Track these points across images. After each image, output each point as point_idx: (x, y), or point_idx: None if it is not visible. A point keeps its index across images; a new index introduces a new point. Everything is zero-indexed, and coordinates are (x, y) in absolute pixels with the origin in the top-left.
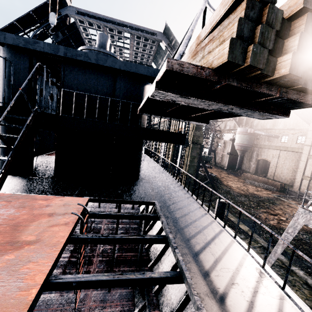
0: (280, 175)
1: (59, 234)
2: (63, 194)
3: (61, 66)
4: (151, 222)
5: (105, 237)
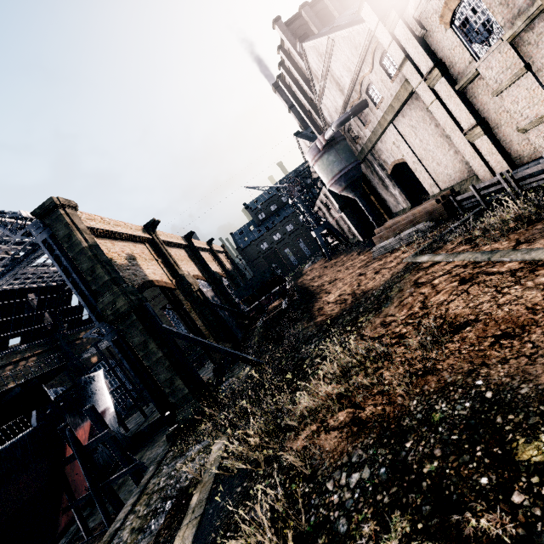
0: (440, 171)
1: None
2: None
3: None
4: None
5: None
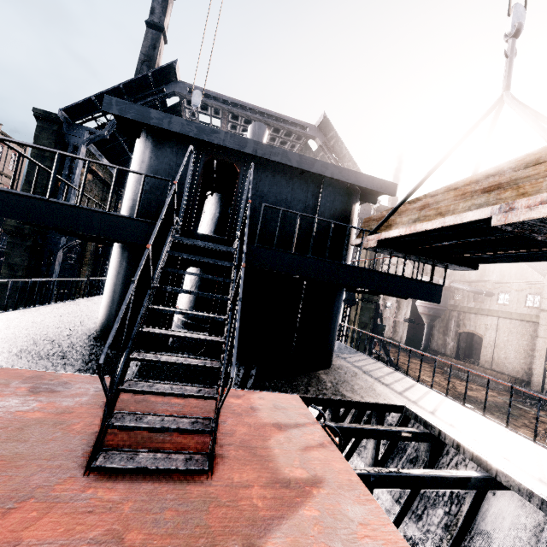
0: (502, 361)
1: (336, 466)
2: (251, 387)
3: (240, 168)
4: (349, 447)
5: (397, 473)
